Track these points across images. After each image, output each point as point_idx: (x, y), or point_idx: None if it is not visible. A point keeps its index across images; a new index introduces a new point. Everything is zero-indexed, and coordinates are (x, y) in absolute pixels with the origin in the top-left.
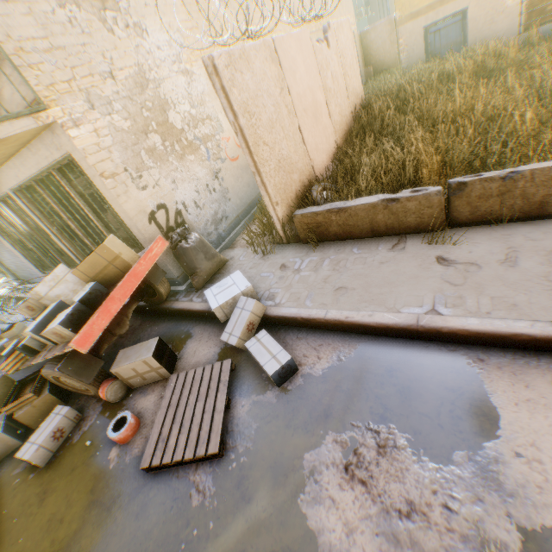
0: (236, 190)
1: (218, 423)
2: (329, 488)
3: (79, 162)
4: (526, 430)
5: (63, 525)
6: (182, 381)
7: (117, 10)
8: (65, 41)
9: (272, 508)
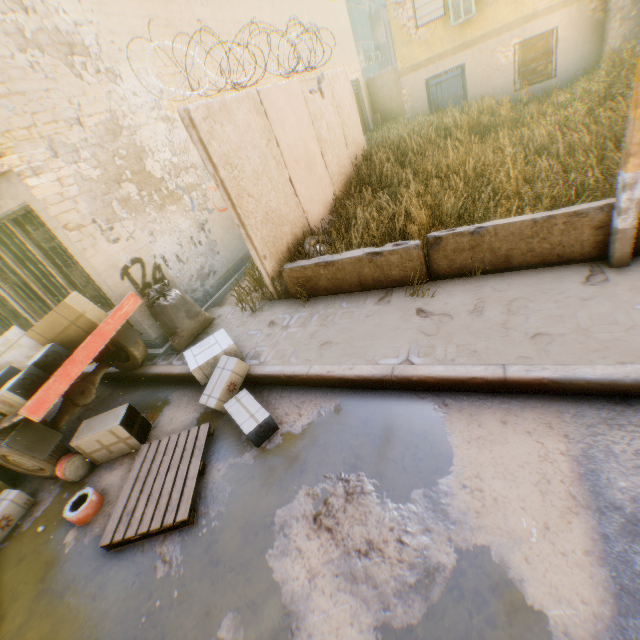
0: (226, 242)
1: (190, 489)
2: (297, 540)
3: (40, 213)
4: (474, 464)
5: (6, 621)
6: (154, 450)
7: (88, 55)
8: (26, 86)
9: (239, 567)
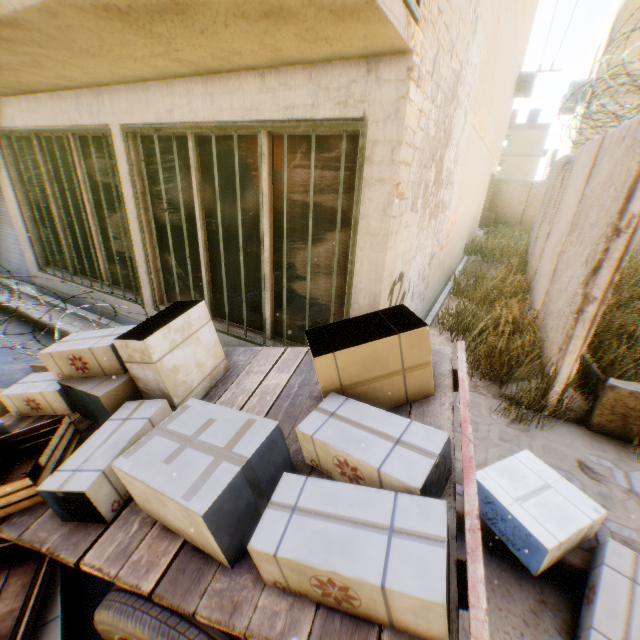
0: (429, 288)
1: None
2: None
3: (370, 144)
4: None
5: None
6: None
7: None
8: None
9: None
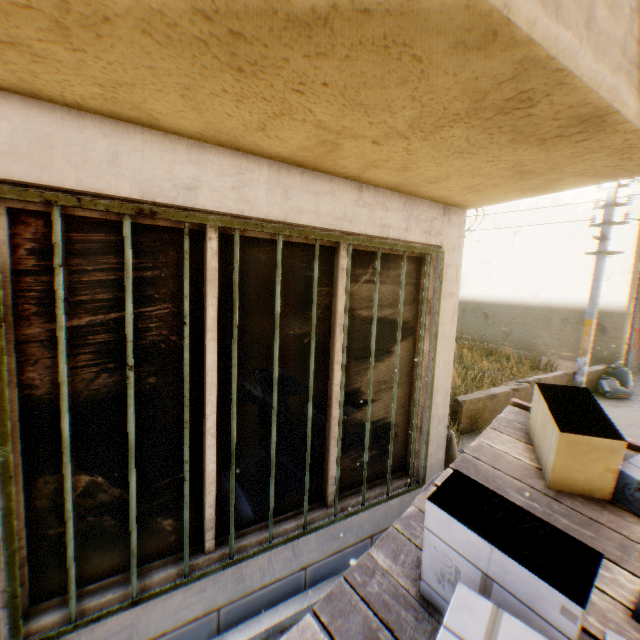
0: None
1: None
2: None
3: (445, 266)
4: None
5: None
6: None
7: None
8: None
9: None
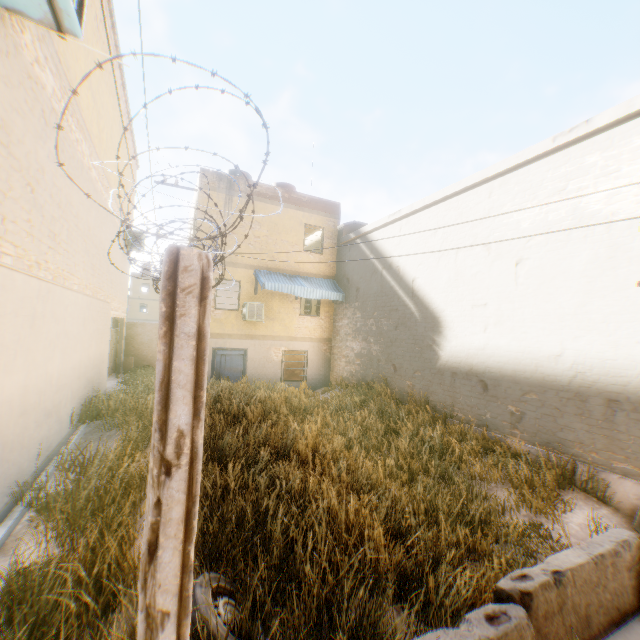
0: None
1: None
2: None
3: None
4: None
5: None
6: None
7: None
8: None
9: None
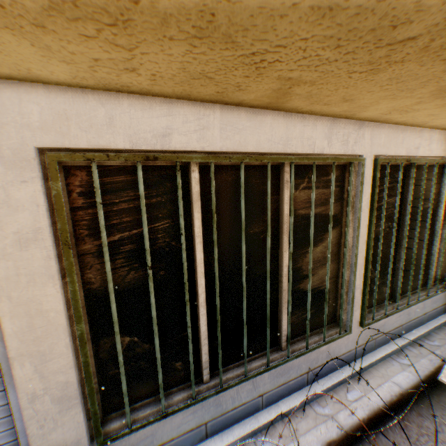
0: None
1: None
2: None
3: None
4: None
5: None
6: None
7: None
8: None
9: None
